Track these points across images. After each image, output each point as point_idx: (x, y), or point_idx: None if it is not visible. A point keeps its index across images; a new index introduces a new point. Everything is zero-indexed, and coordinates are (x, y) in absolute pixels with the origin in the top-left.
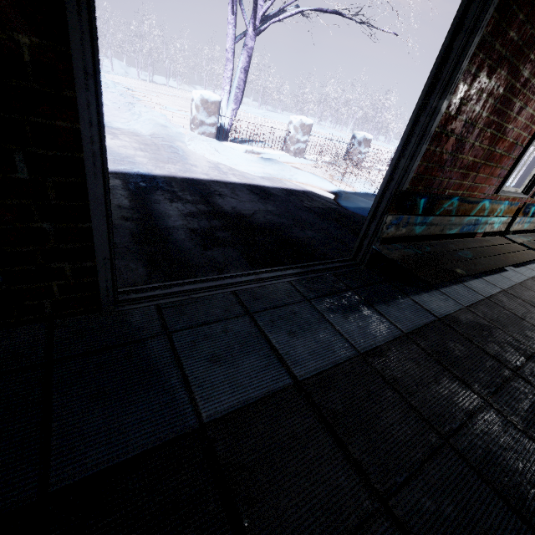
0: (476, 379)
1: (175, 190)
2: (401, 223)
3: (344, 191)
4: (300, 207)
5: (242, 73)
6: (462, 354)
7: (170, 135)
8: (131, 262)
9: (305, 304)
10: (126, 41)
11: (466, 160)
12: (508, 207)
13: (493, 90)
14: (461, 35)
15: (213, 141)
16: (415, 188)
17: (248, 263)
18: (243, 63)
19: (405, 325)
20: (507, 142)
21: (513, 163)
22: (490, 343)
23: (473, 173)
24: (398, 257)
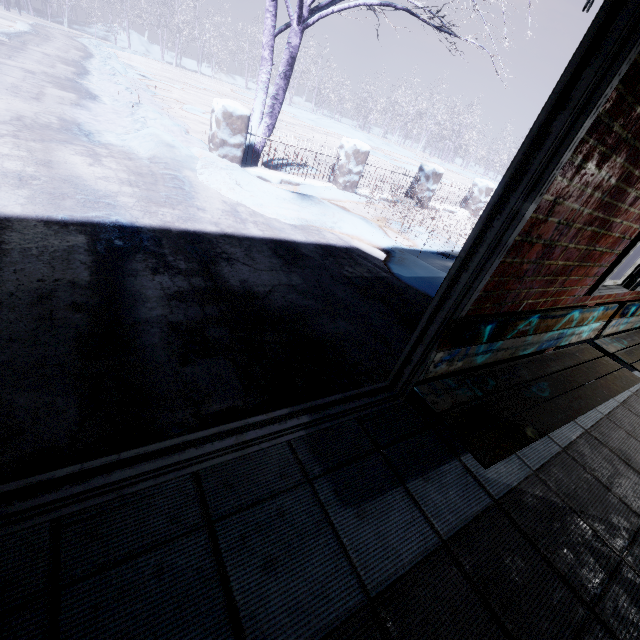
0: (536, 638)
1: (165, 252)
2: (457, 357)
3: (400, 249)
4: (337, 278)
5: (282, 78)
6: (521, 578)
7: (178, 159)
8: (60, 397)
9: (303, 491)
10: (149, 10)
11: (554, 266)
12: (603, 313)
13: (602, 182)
14: (564, 113)
15: (235, 170)
16: (480, 307)
17: (243, 388)
18: (284, 66)
19: (445, 522)
20: (612, 237)
21: (616, 258)
22: (561, 549)
23: (562, 277)
24: (447, 411)
